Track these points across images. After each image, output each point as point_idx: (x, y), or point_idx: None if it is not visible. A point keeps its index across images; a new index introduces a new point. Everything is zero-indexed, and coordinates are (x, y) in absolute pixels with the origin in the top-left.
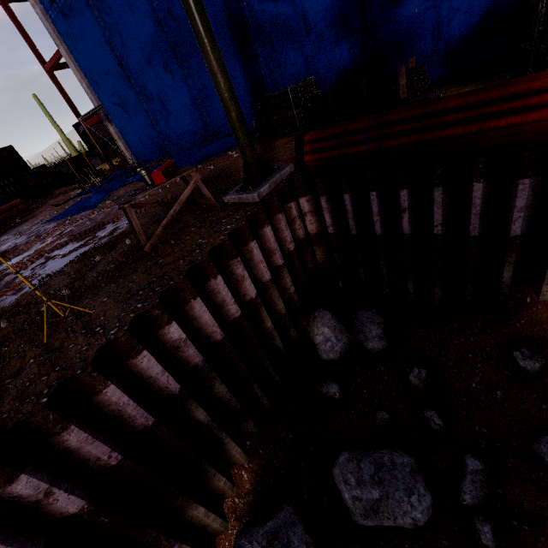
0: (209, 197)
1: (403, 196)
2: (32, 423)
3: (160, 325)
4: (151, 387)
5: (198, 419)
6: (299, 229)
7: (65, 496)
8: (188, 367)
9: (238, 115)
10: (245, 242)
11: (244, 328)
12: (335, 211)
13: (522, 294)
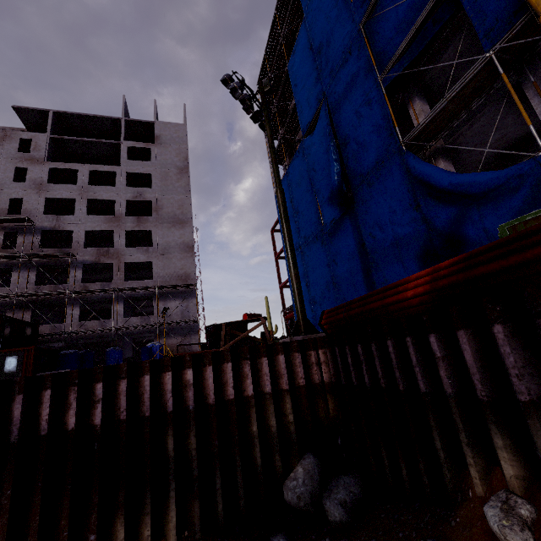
0: (267, 334)
1: (359, 350)
2: (120, 366)
3: (185, 367)
4: (162, 398)
5: (167, 446)
6: (315, 373)
7: (100, 410)
8: (185, 406)
9: (298, 296)
10: (260, 356)
11: (231, 411)
12: (336, 363)
13: (465, 483)
